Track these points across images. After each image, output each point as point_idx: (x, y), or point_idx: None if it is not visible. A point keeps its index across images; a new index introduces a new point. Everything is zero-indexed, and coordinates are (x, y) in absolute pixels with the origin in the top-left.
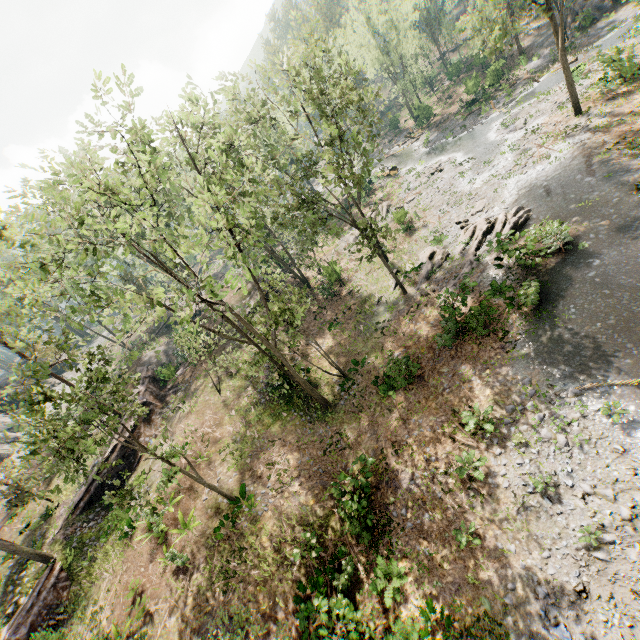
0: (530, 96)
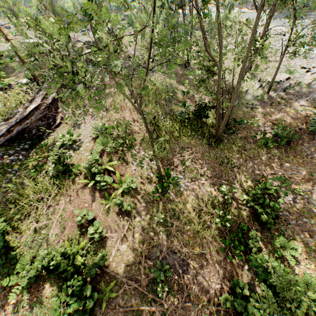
0: None
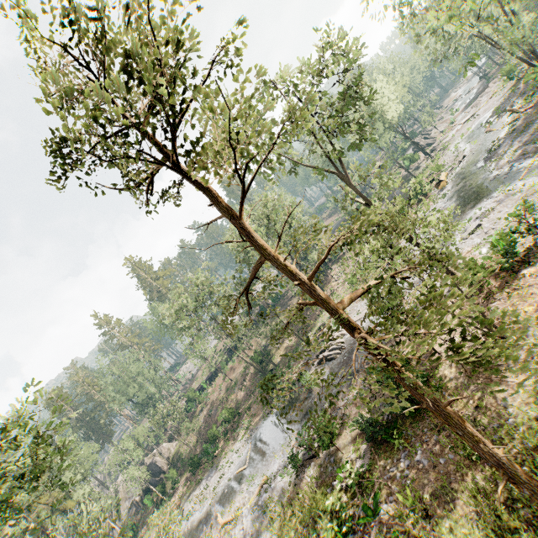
0: None
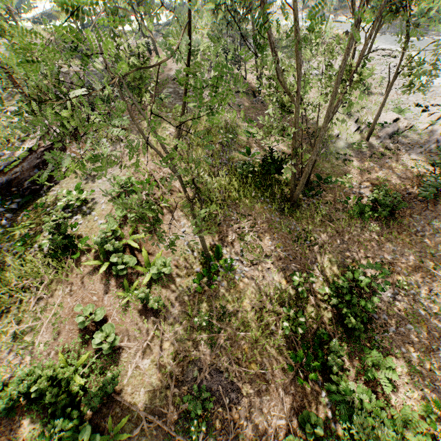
0: None
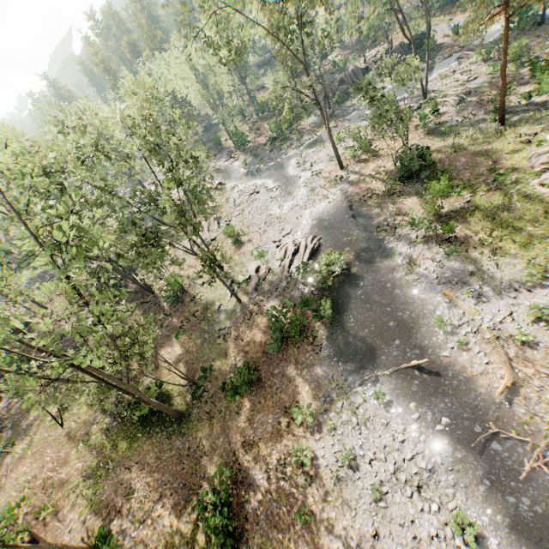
0: (312, 145)
